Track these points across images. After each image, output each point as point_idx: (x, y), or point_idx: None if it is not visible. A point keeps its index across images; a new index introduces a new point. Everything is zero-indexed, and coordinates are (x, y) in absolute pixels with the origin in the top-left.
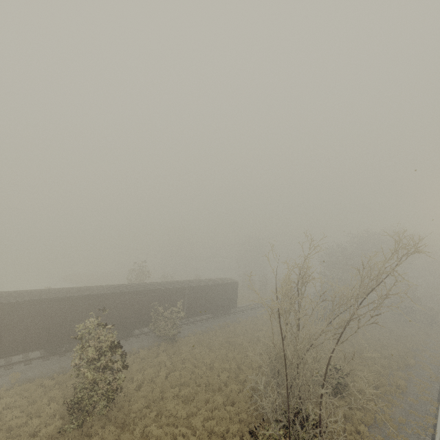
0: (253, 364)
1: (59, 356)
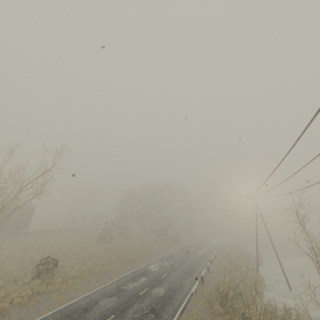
0: None
1: None
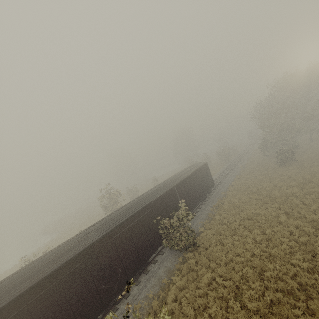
0: (306, 229)
1: None
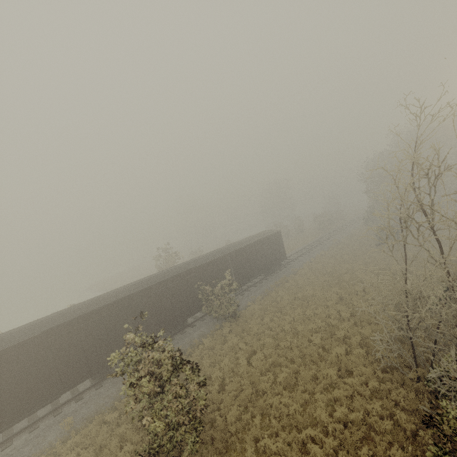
0: (342, 314)
1: (112, 378)
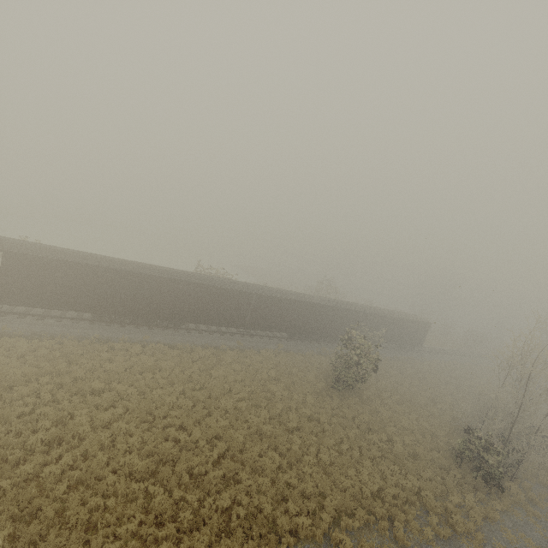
0: (447, 400)
1: (294, 341)
